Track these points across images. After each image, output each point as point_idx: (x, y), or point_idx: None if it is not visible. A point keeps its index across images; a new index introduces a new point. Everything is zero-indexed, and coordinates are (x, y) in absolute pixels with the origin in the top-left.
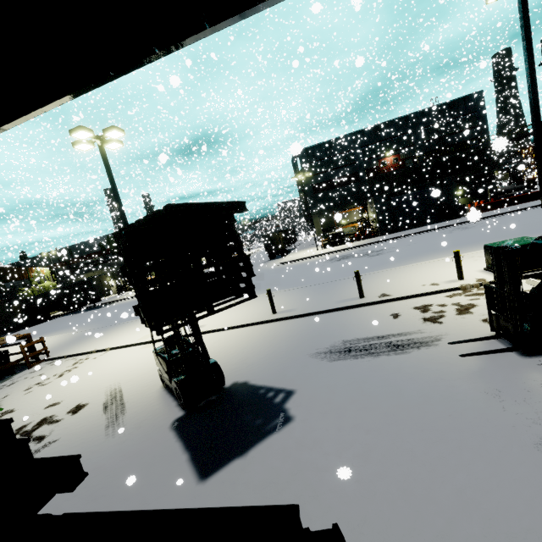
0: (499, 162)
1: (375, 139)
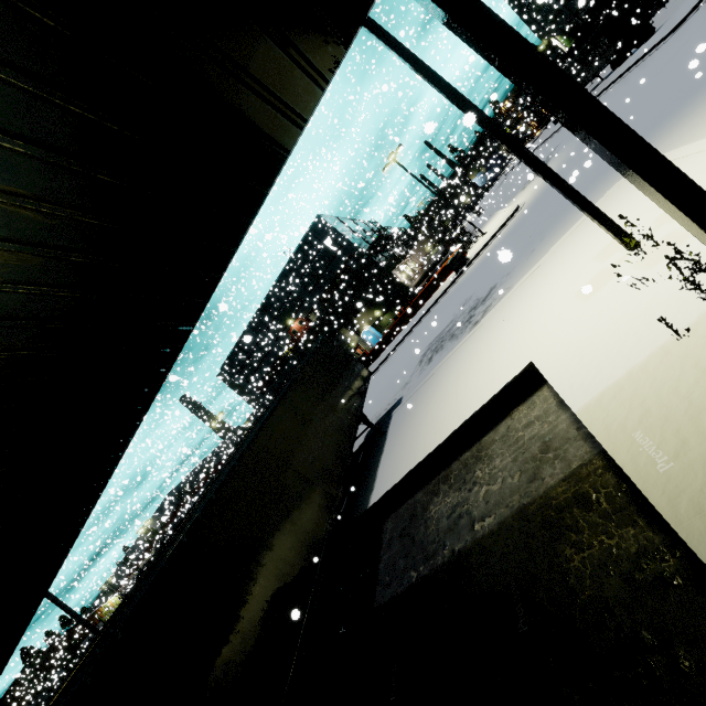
0: (385, 265)
1: (270, 317)
